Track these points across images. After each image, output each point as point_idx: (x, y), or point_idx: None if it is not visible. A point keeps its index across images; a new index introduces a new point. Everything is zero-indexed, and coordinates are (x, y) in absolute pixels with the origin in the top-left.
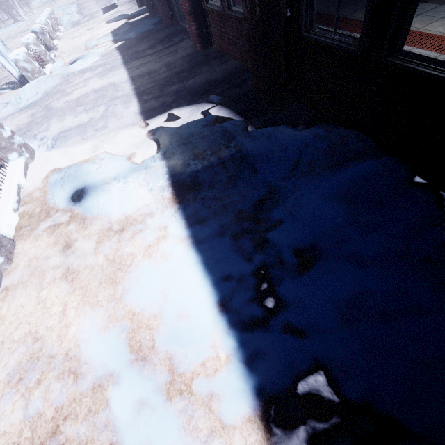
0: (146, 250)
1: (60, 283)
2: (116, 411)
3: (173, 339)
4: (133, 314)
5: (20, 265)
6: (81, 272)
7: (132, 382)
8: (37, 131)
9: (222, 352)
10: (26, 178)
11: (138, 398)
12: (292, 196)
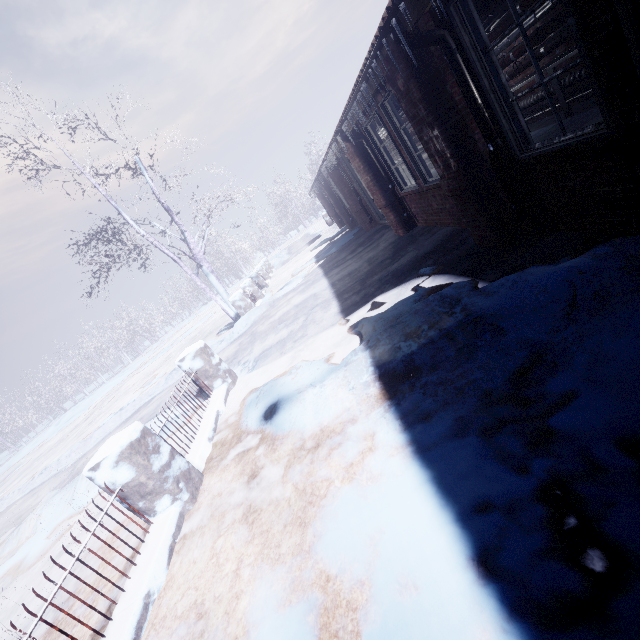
0: (346, 471)
1: (239, 527)
2: None
3: (393, 633)
4: (326, 579)
5: (203, 504)
6: (263, 511)
7: None
8: (241, 357)
9: None
10: (225, 404)
11: None
12: (580, 350)
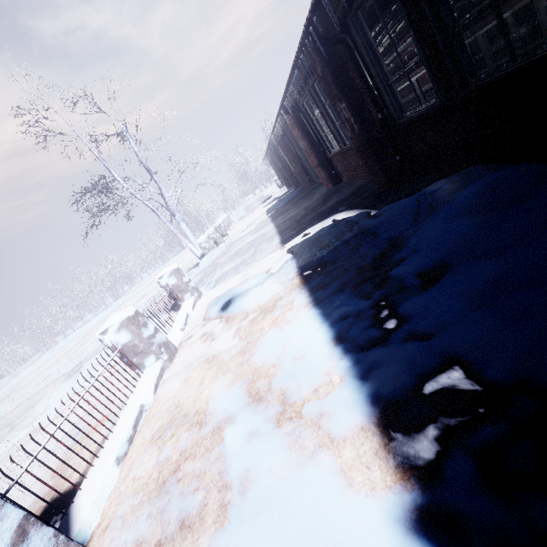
0: (273, 322)
1: (203, 364)
2: (228, 443)
3: (287, 375)
4: (255, 370)
5: (177, 362)
6: (219, 353)
7: (246, 417)
8: (206, 280)
9: (336, 375)
10: (193, 310)
11: (249, 430)
12: (413, 236)
